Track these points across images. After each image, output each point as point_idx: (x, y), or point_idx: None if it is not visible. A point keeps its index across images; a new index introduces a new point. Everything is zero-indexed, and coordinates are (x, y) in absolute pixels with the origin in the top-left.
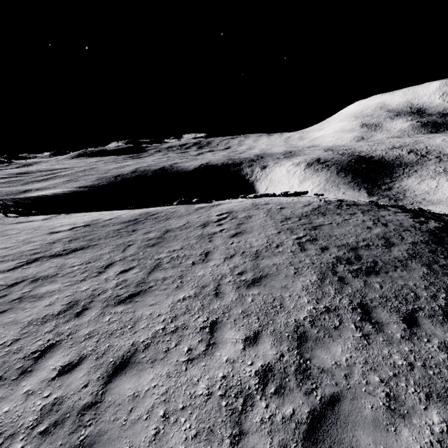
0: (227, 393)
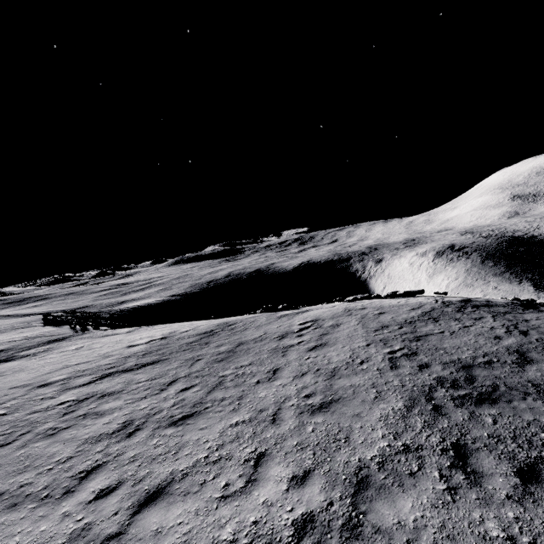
0: (253, 543)
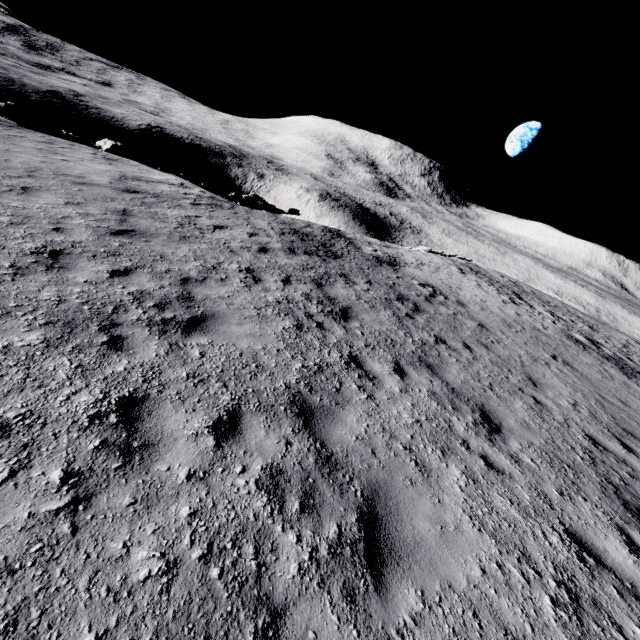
0: None
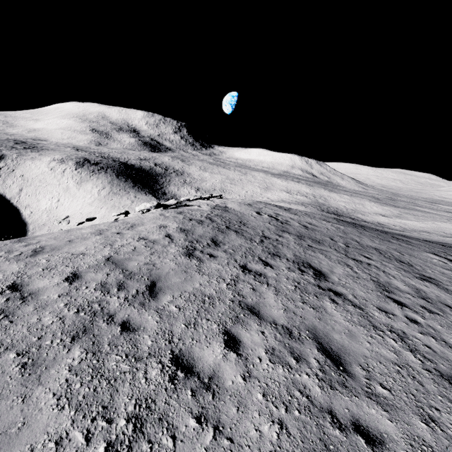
0: None
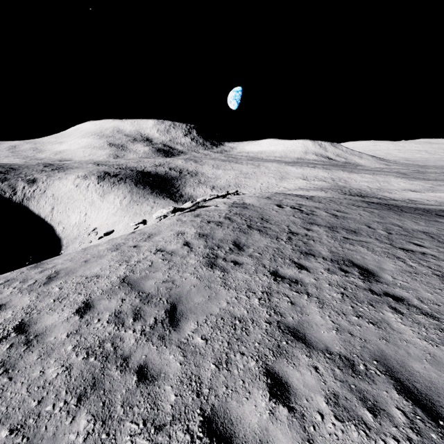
0: None
